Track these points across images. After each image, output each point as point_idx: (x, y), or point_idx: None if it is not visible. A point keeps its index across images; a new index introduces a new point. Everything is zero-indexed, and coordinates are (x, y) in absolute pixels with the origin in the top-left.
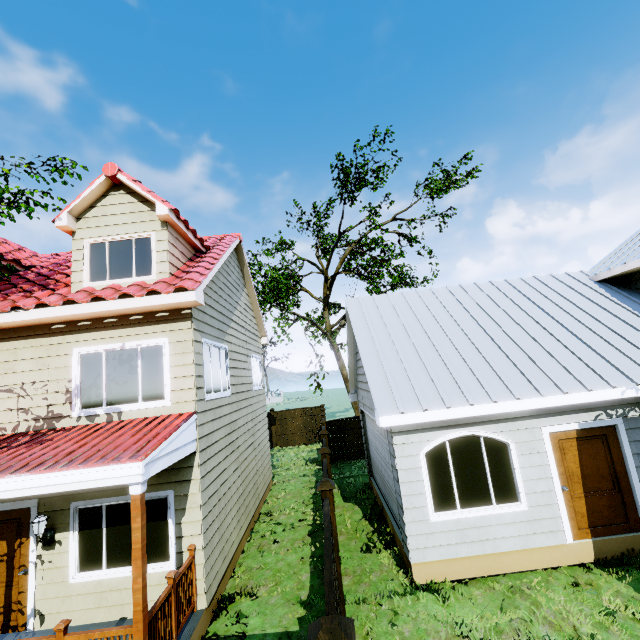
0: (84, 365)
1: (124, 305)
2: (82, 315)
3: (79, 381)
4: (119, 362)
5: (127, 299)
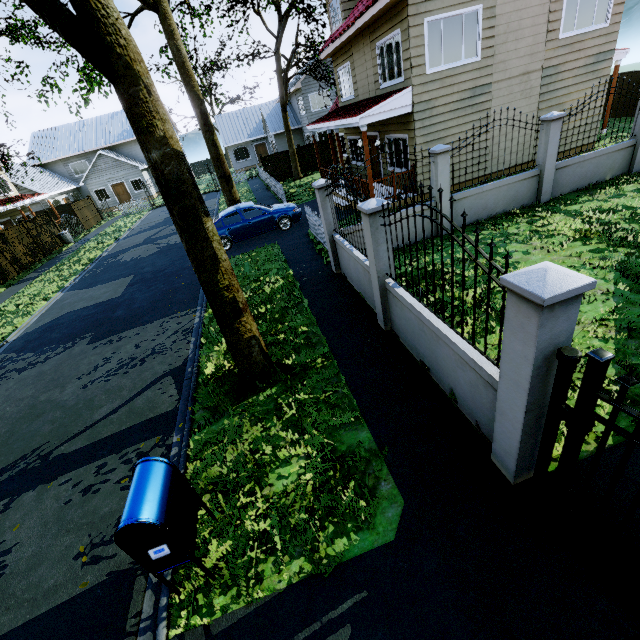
0: None
1: None
2: None
3: None
4: None
5: None
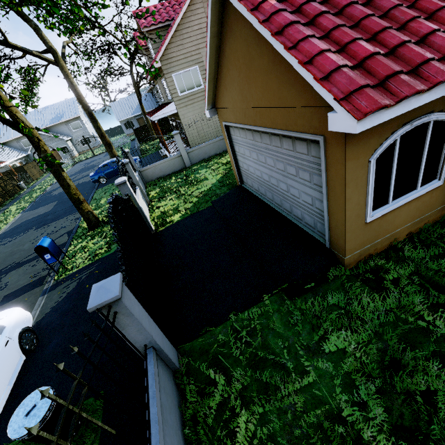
0: None
1: None
2: None
3: None
4: None
5: None
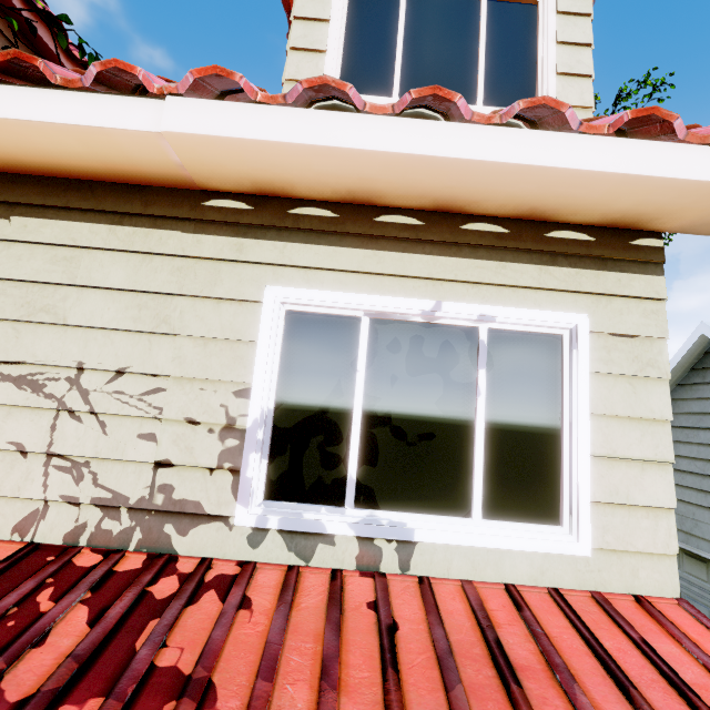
0: (291, 348)
1: (528, 151)
2: (341, 167)
3: (271, 399)
4: (409, 362)
5: (540, 132)
